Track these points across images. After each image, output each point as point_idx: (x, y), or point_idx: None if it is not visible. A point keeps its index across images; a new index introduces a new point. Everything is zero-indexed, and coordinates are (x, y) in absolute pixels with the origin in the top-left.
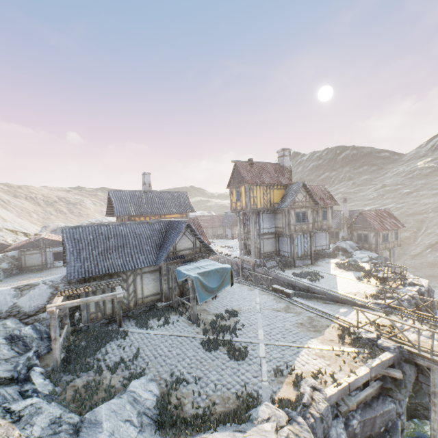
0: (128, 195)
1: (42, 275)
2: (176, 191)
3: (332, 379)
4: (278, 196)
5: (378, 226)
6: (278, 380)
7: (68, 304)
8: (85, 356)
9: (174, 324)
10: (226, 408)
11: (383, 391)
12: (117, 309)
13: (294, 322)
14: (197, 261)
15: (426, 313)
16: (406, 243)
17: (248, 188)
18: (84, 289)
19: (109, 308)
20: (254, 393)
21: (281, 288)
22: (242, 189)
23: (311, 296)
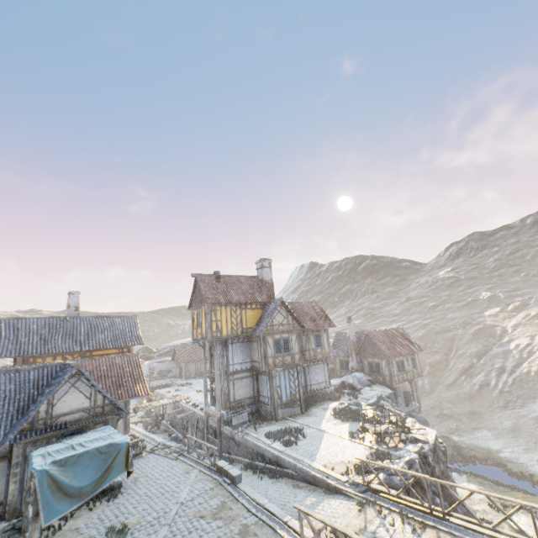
0: (34, 324)
1: None
2: (119, 316)
3: None
4: (254, 318)
5: (388, 352)
6: None
7: None
8: None
9: None
10: None
11: None
12: None
13: None
14: (87, 432)
15: (414, 499)
16: (439, 369)
17: (208, 309)
18: None
19: None
20: None
21: (227, 466)
22: (203, 310)
23: (281, 474)
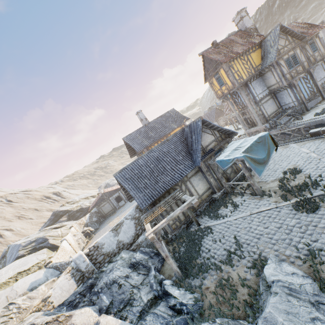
0: (136, 134)
1: (117, 215)
2: (166, 113)
3: None
4: (257, 58)
5: None
6: None
7: (159, 227)
8: (194, 259)
9: (243, 204)
10: None
11: None
12: (189, 214)
13: None
14: (226, 147)
15: None
16: None
17: (226, 67)
18: (159, 210)
19: (181, 216)
20: None
21: (323, 128)
22: (221, 72)
23: None
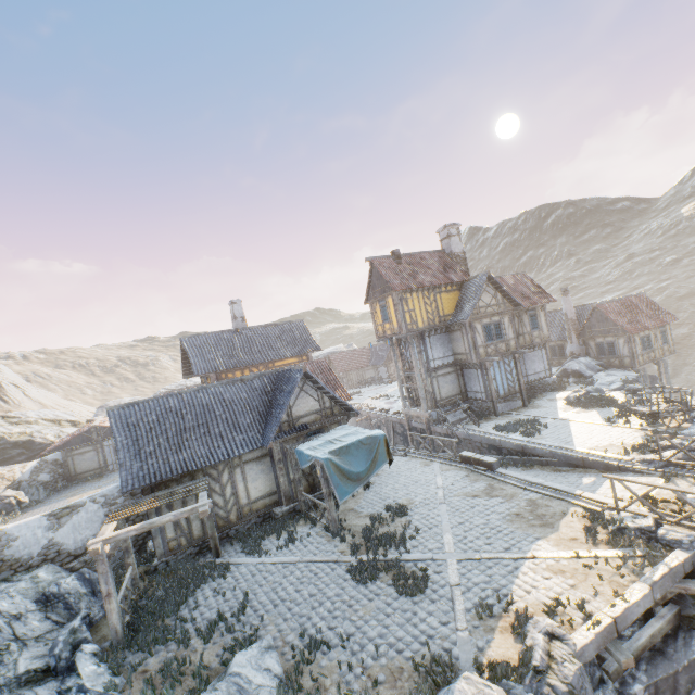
0: (211, 340)
1: (100, 484)
2: (286, 322)
3: (583, 614)
4: (451, 303)
5: (629, 326)
6: (485, 625)
7: (121, 535)
8: (161, 616)
9: (303, 541)
10: (397, 689)
11: (683, 622)
12: (208, 529)
13: (504, 514)
14: (329, 431)
15: None
16: (686, 346)
17: (397, 298)
18: (149, 504)
19: (197, 528)
20: (444, 656)
21: (476, 456)
22: (389, 301)
23: (531, 462)
